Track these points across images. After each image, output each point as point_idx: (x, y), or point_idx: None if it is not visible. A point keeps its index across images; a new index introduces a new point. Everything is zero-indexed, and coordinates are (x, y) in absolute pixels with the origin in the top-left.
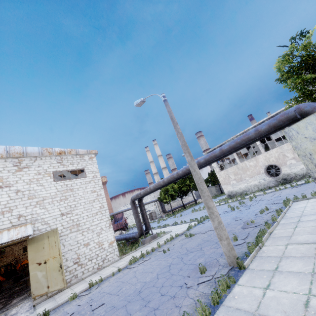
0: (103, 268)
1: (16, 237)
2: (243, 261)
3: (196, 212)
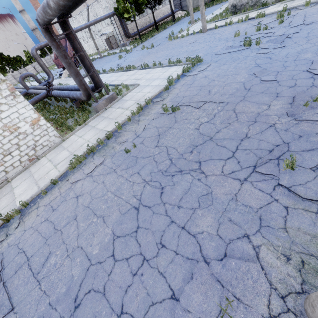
0: (38, 160)
1: None
2: None
3: (176, 41)
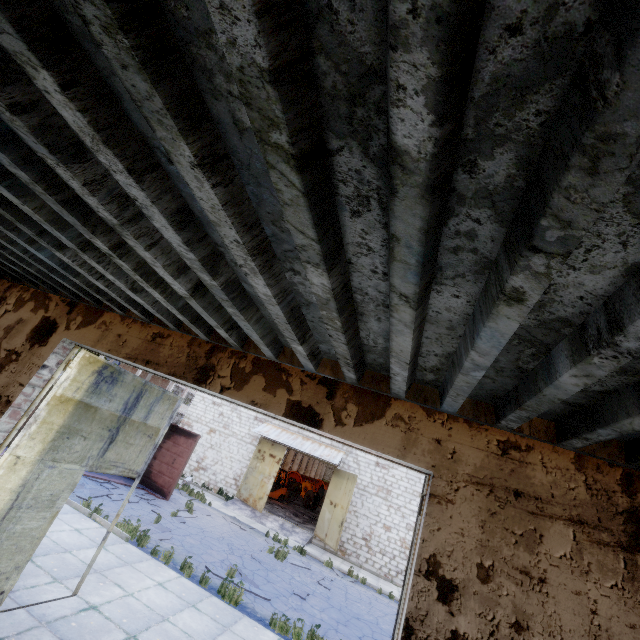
0: (390, 582)
1: (325, 457)
2: None
3: None
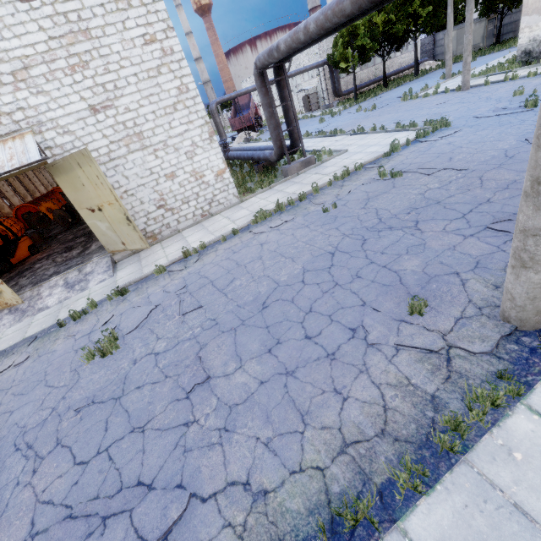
0: (211, 217)
1: (9, 165)
2: None
3: (414, 102)
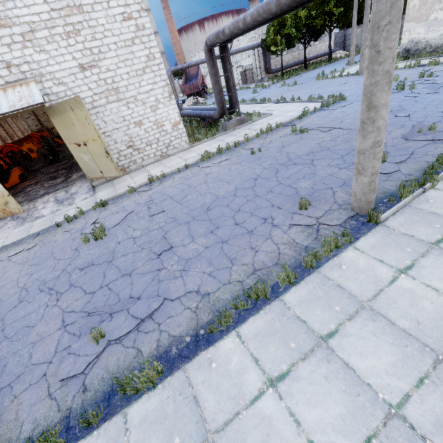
0: (168, 157)
1: (19, 105)
2: (379, 209)
3: (324, 81)
